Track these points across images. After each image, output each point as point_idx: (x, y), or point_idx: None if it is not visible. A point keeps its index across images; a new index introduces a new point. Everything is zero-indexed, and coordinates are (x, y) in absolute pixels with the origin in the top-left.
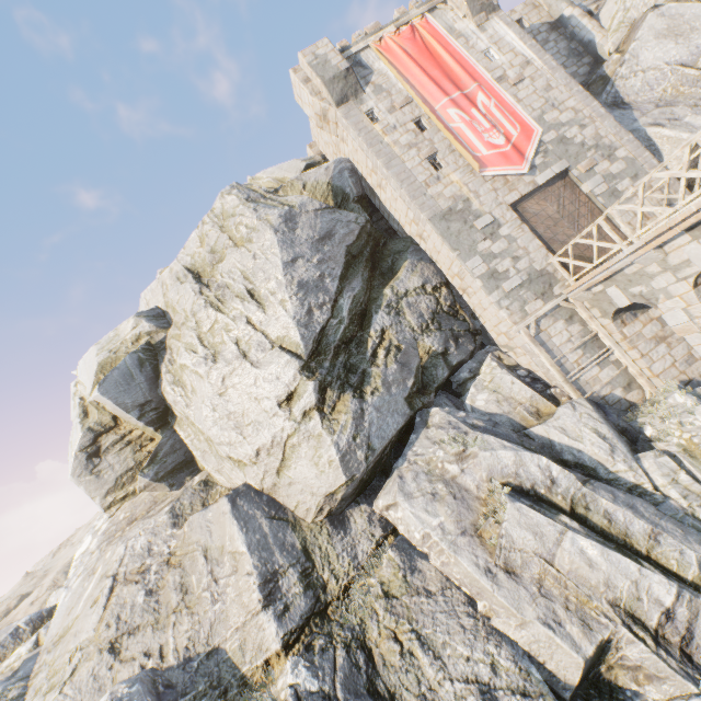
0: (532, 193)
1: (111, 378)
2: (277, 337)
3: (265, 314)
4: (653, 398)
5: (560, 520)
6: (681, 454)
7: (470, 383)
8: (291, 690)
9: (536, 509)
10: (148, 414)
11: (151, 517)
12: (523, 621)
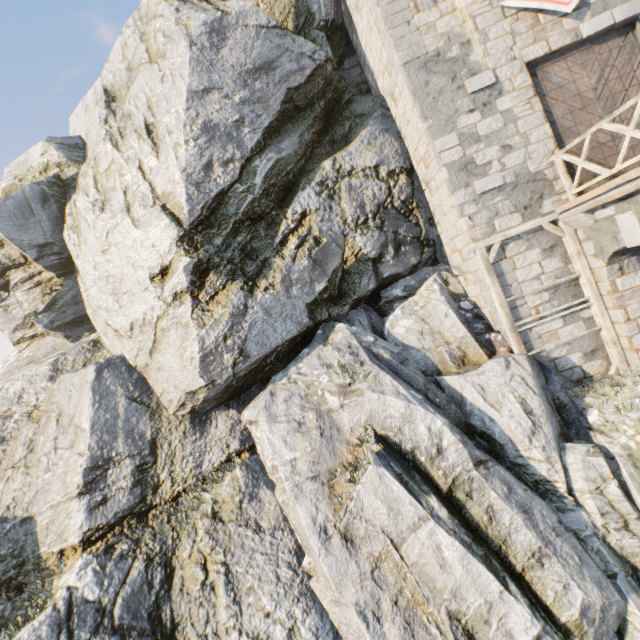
0: (568, 50)
1: (3, 207)
2: (163, 193)
3: (157, 160)
4: (618, 377)
5: (427, 503)
6: (624, 459)
7: (399, 304)
8: (66, 593)
9: (403, 480)
10: (48, 258)
11: (39, 364)
12: (339, 600)
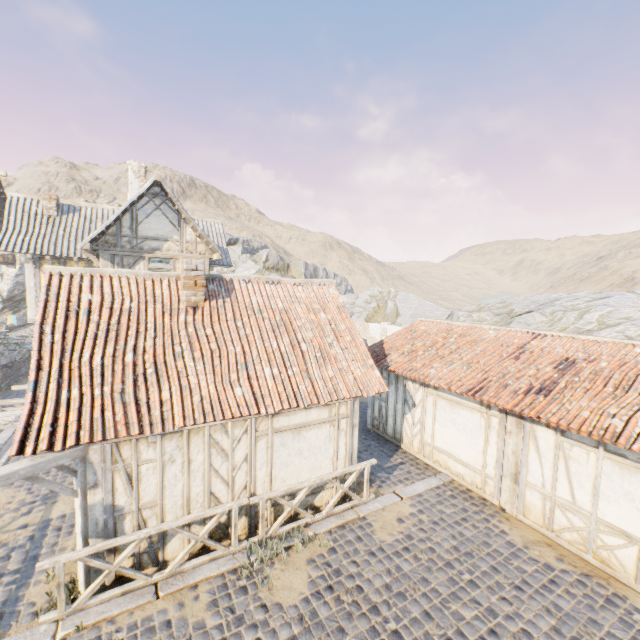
0: None
1: None
2: (1, 291)
3: (2, 283)
4: None
5: None
6: None
7: None
8: None
9: None
10: None
11: None
12: None
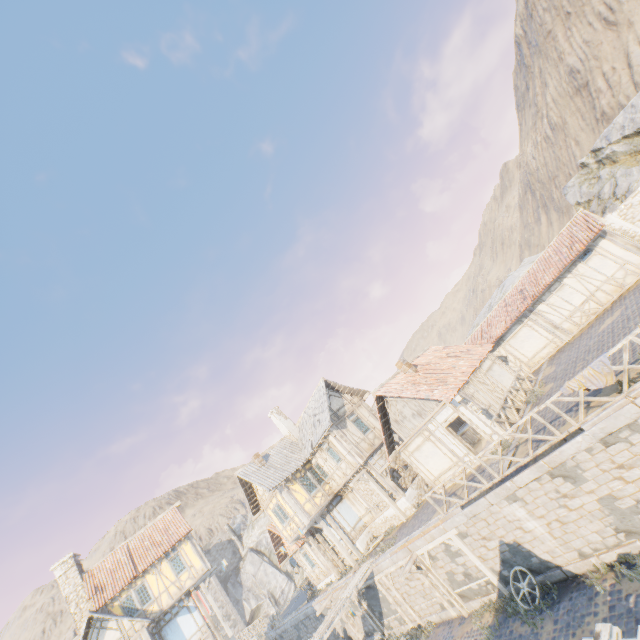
0: None
1: None
2: None
3: None
4: None
5: None
6: None
7: None
8: None
9: None
10: None
11: None
12: None
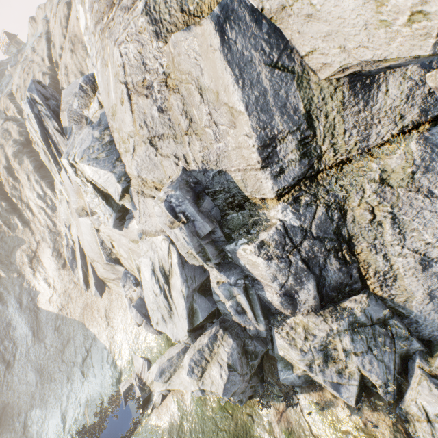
0: None
1: None
2: None
3: None
4: None
5: None
6: None
7: None
8: (280, 223)
9: None
10: None
11: (128, 13)
12: None
